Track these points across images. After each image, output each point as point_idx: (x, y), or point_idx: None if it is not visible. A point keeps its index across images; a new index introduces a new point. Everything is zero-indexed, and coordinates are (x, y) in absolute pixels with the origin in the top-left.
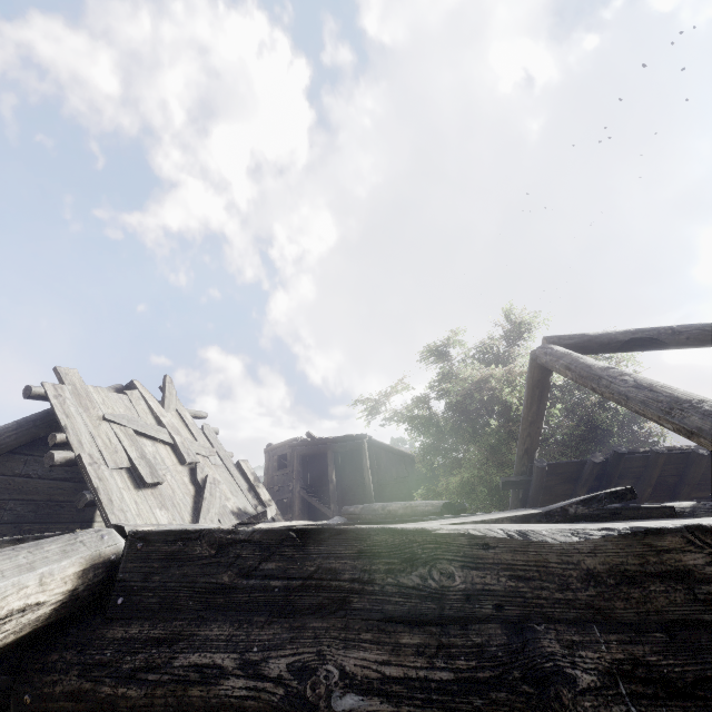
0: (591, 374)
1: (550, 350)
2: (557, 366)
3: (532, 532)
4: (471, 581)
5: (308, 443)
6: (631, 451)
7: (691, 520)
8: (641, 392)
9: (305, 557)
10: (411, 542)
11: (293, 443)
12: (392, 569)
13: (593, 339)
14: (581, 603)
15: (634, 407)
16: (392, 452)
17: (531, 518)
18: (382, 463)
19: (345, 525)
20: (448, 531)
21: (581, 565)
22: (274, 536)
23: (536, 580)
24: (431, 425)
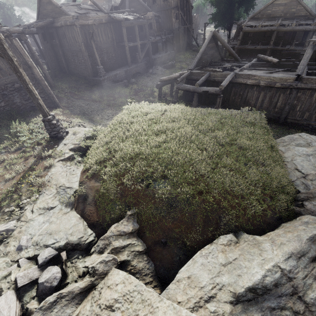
0: None
1: None
2: None
3: None
4: None
5: None
6: None
7: None
8: None
9: None
10: None
11: None
12: None
13: None
14: None
15: None
16: None
17: None
18: (182, 0)
19: None
20: None
21: None
22: None
23: None
24: None
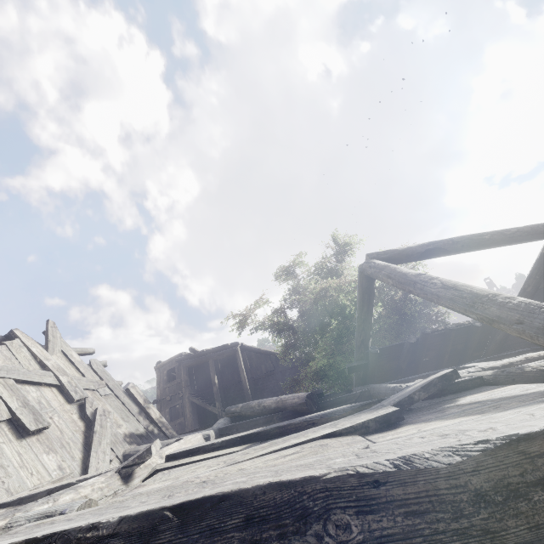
0: (407, 280)
1: (373, 264)
2: (381, 276)
3: (416, 457)
4: (368, 529)
5: (192, 356)
6: (433, 330)
7: (535, 409)
8: (448, 291)
9: (185, 542)
10: (300, 495)
11: (179, 358)
12: (284, 533)
13: (401, 253)
14: (477, 530)
15: (445, 304)
16: (260, 352)
17: (391, 417)
18: (253, 362)
19: (228, 442)
20: (337, 473)
21: (469, 487)
22: (145, 522)
23: (431, 512)
24: (288, 329)
